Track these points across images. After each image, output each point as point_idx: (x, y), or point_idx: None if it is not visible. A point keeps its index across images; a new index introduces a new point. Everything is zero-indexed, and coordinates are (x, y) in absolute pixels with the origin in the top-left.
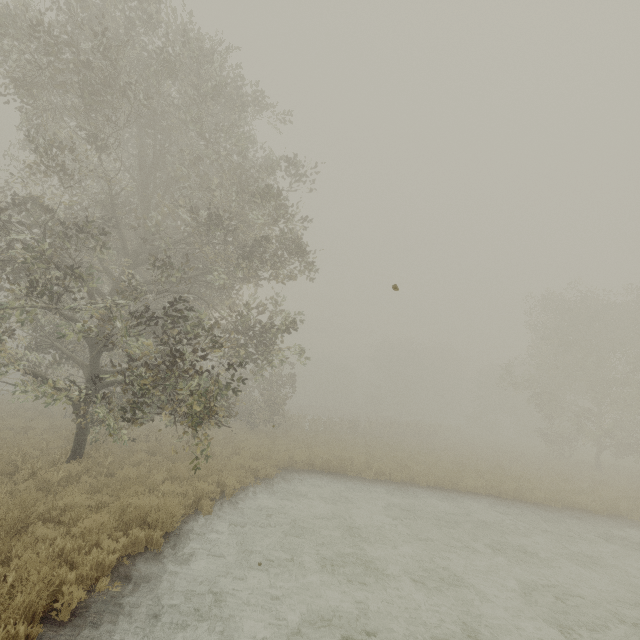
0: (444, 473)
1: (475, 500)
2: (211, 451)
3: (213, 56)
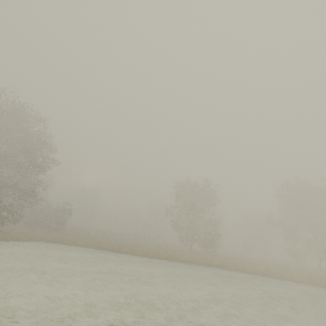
0: (101, 244)
1: (97, 250)
2: (8, 232)
3: (19, 110)
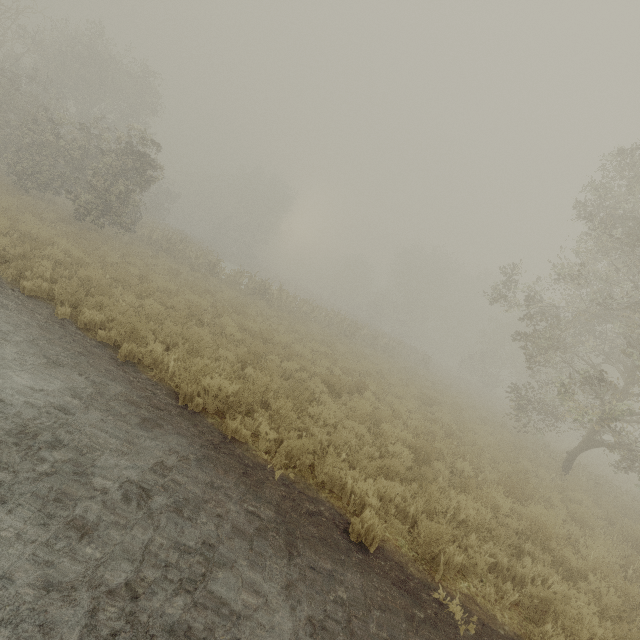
0: (166, 328)
1: (68, 370)
2: None
3: None
